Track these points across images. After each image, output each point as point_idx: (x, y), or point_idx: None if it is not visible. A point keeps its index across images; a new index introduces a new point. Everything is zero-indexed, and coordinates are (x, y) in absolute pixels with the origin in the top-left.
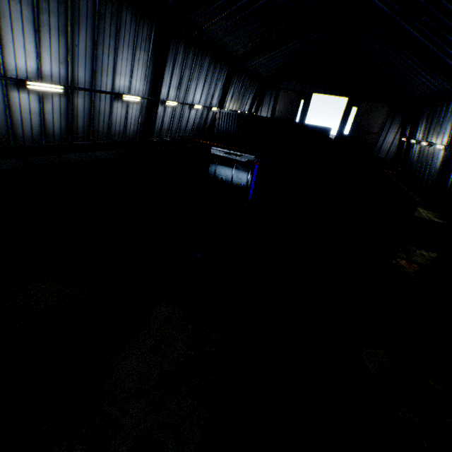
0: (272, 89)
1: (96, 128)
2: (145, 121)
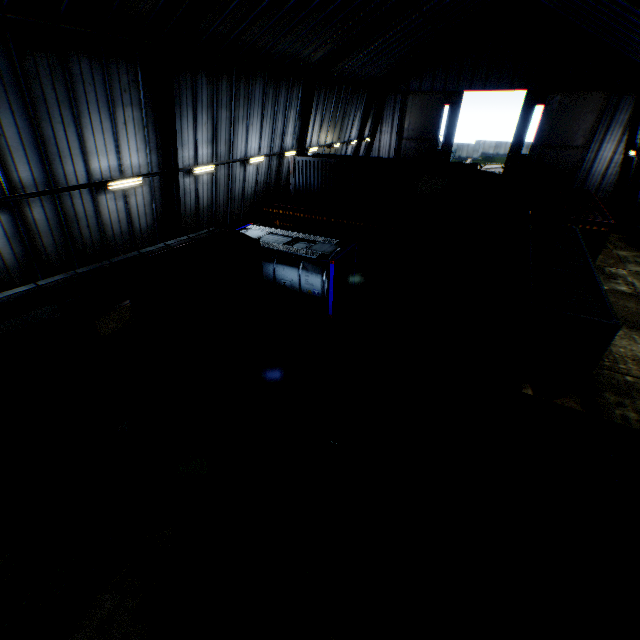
0: (396, 94)
1: (79, 240)
2: (164, 205)
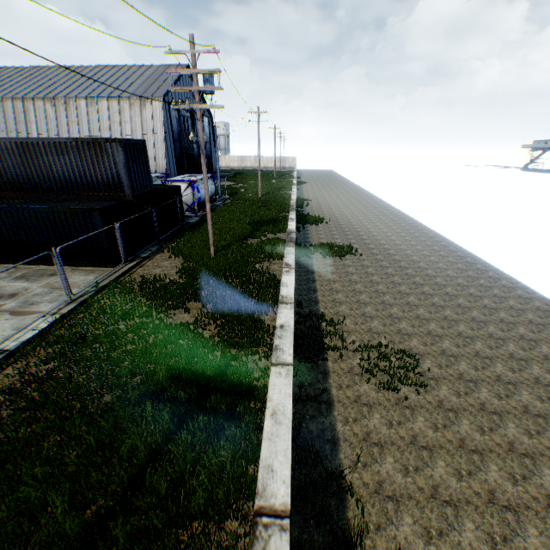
0: None
1: None
2: None
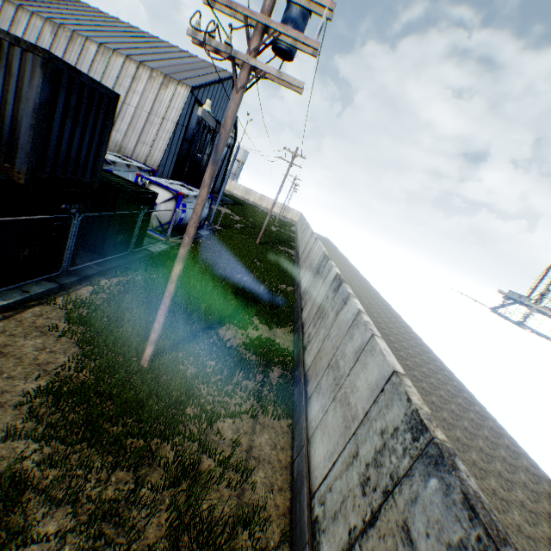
0: None
1: None
2: None
